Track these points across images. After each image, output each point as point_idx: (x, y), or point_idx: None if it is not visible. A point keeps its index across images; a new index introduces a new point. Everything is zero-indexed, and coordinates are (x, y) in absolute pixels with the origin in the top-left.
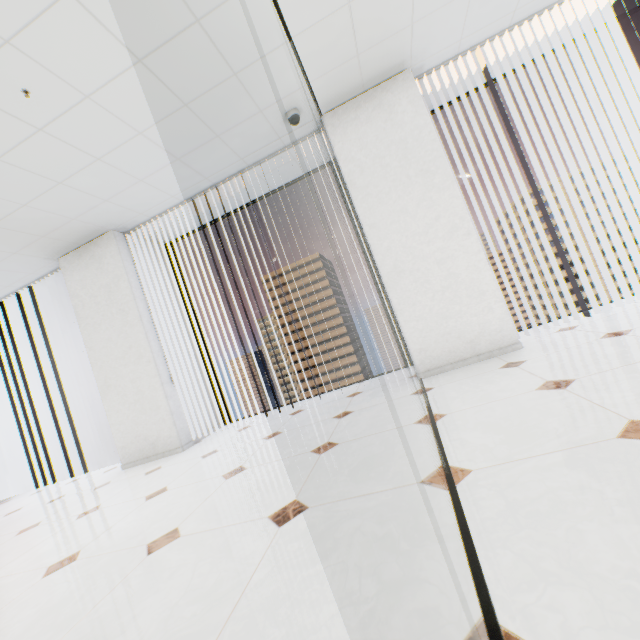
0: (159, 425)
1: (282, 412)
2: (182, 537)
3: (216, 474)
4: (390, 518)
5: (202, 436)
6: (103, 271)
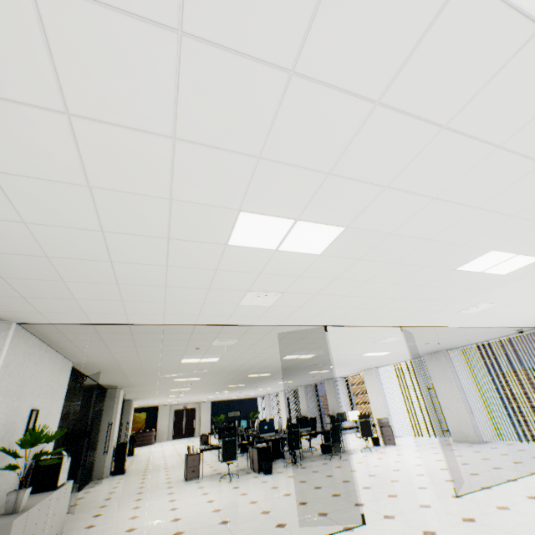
0: (468, 429)
1: (531, 443)
2: (490, 459)
3: (497, 453)
4: None
5: (487, 440)
6: (440, 364)
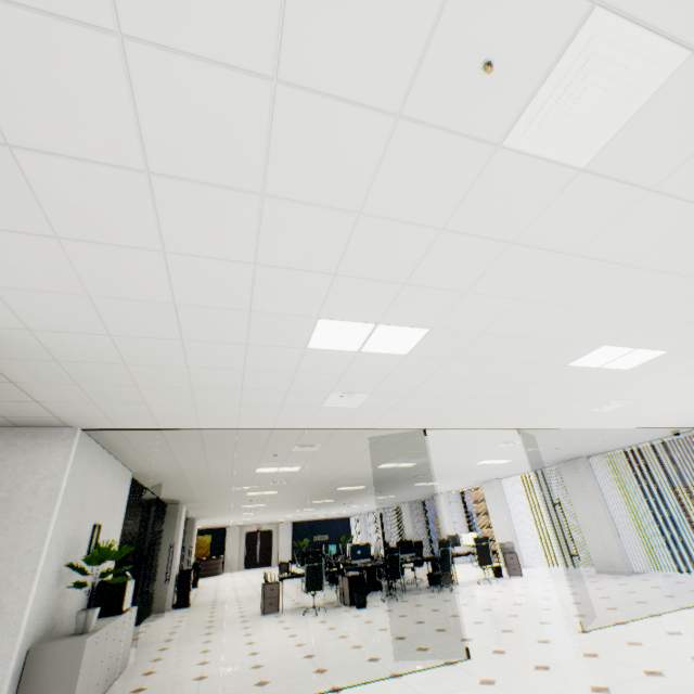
0: (614, 557)
1: (693, 575)
2: (636, 592)
3: (647, 585)
4: (691, 601)
5: (639, 571)
6: (578, 474)
